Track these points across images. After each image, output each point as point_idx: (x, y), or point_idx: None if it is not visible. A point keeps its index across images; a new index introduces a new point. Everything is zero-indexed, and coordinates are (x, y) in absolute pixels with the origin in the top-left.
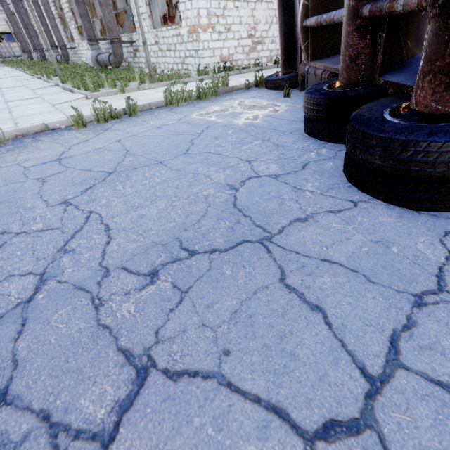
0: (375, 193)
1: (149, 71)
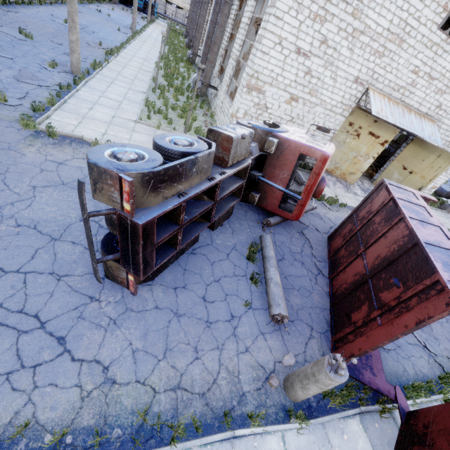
0: None
1: (186, 124)
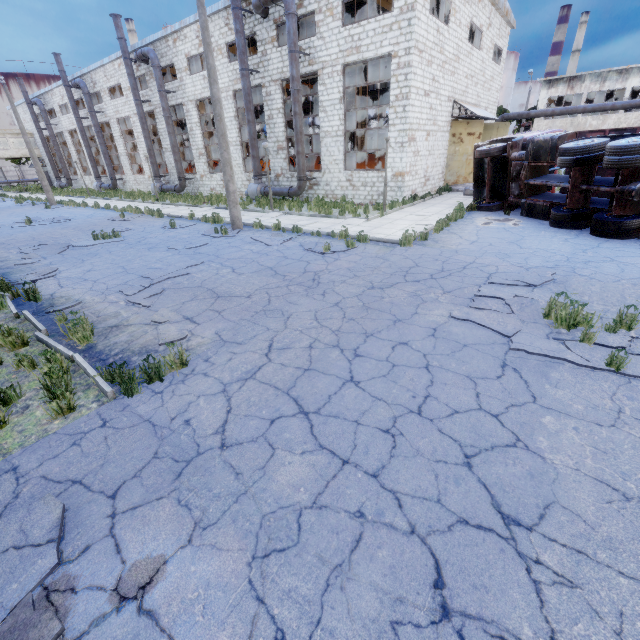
0: (611, 238)
1: (384, 202)
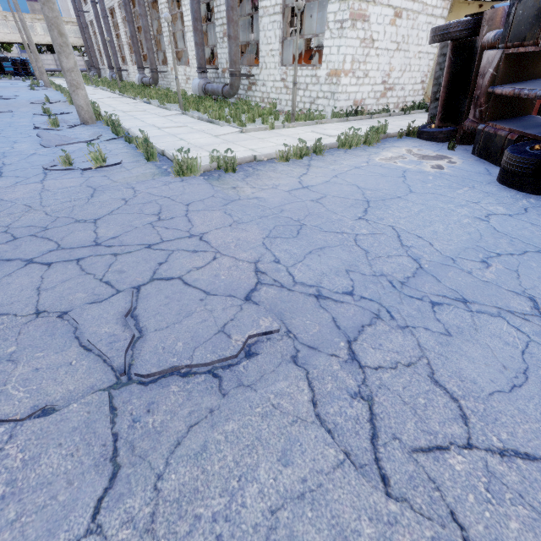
0: None
1: (292, 110)
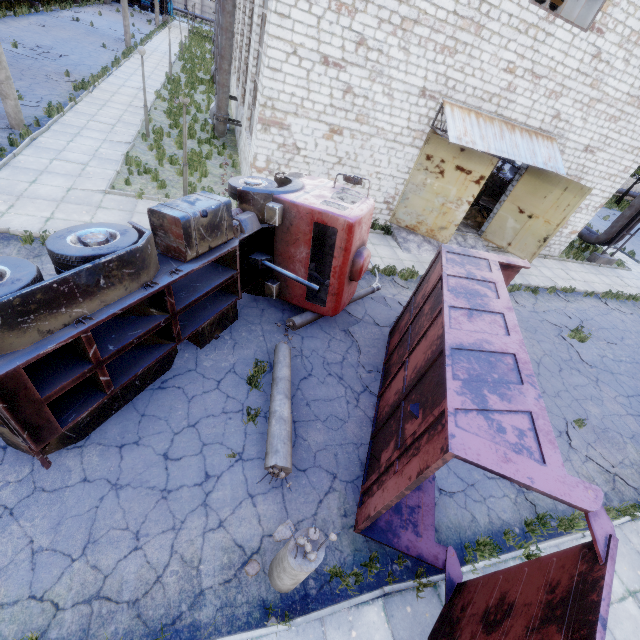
0: None
1: (183, 186)
